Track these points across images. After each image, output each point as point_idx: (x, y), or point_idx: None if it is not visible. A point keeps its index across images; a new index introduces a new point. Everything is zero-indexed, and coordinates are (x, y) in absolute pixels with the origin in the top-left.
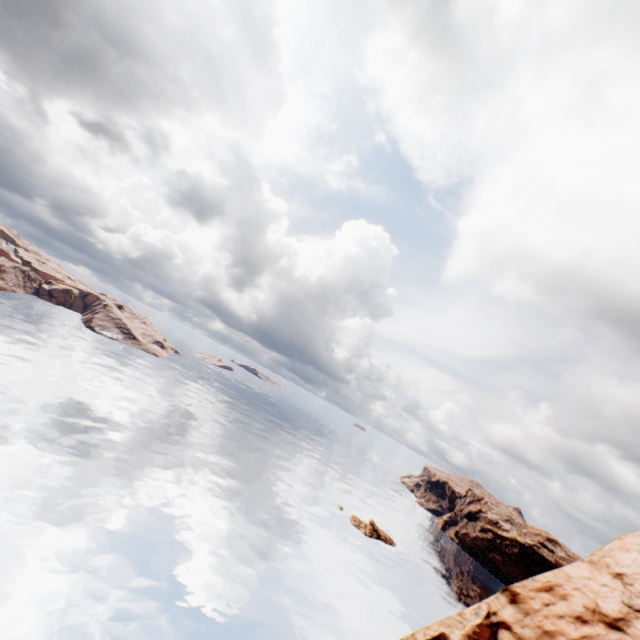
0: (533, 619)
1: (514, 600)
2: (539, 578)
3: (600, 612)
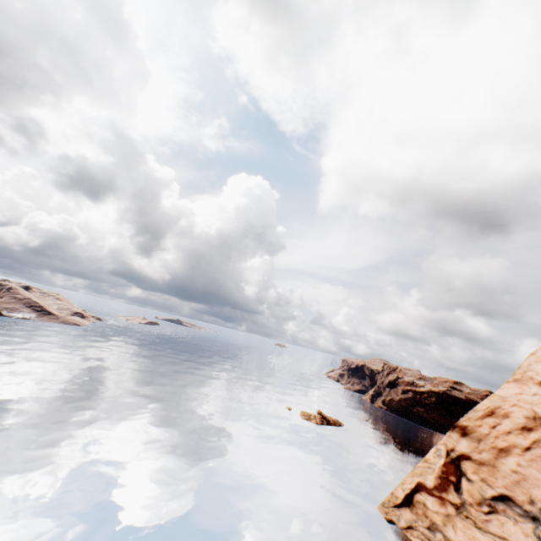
0: (486, 443)
1: (465, 433)
2: (479, 408)
3: (540, 417)
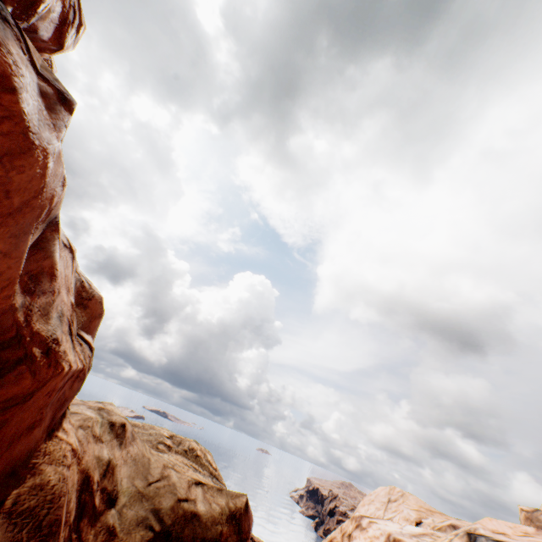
0: None
1: None
2: (328, 536)
3: None
